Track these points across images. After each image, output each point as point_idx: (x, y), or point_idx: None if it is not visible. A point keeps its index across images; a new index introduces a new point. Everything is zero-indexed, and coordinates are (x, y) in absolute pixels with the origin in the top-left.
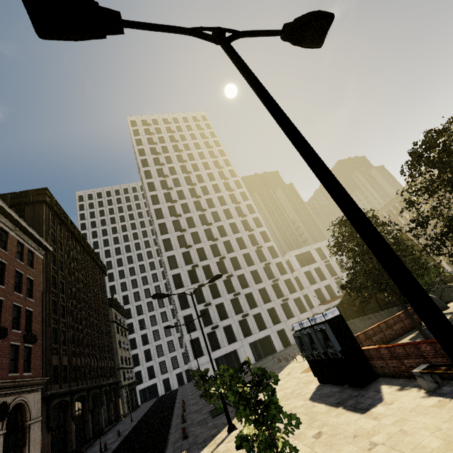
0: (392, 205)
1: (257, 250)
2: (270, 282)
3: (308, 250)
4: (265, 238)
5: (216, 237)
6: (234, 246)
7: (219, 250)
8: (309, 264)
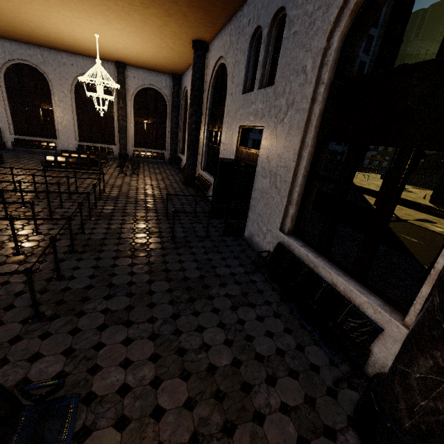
0: None
1: None
2: None
3: None
4: (366, 48)
5: None
6: None
7: None
8: None
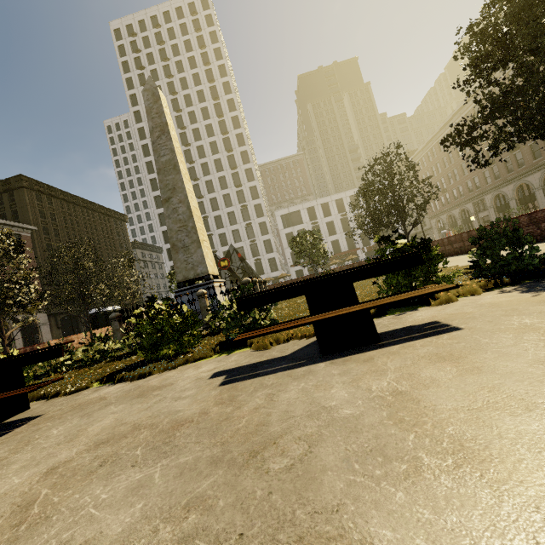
0: (430, 149)
1: (244, 208)
2: (248, 242)
3: (299, 210)
4: (255, 195)
5: (203, 194)
6: (220, 204)
7: (205, 208)
8: (295, 225)
